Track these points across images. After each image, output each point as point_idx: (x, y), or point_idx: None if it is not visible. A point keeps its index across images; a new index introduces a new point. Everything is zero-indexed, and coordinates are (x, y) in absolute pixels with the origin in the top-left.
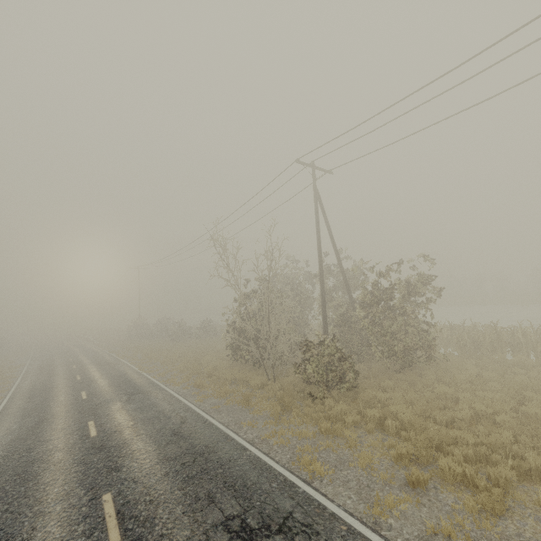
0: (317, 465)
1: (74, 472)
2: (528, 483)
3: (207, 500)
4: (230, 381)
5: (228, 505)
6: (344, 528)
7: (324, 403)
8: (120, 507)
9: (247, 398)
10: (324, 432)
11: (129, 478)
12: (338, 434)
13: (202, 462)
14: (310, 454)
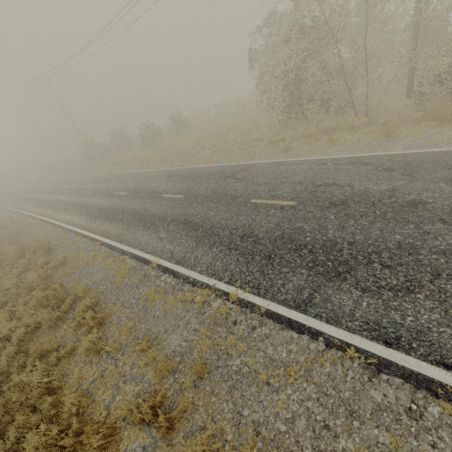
0: None
1: (370, 223)
2: None
3: None
4: (313, 136)
5: None
6: None
7: None
8: None
9: (389, 130)
10: None
11: None
12: None
13: None
14: None
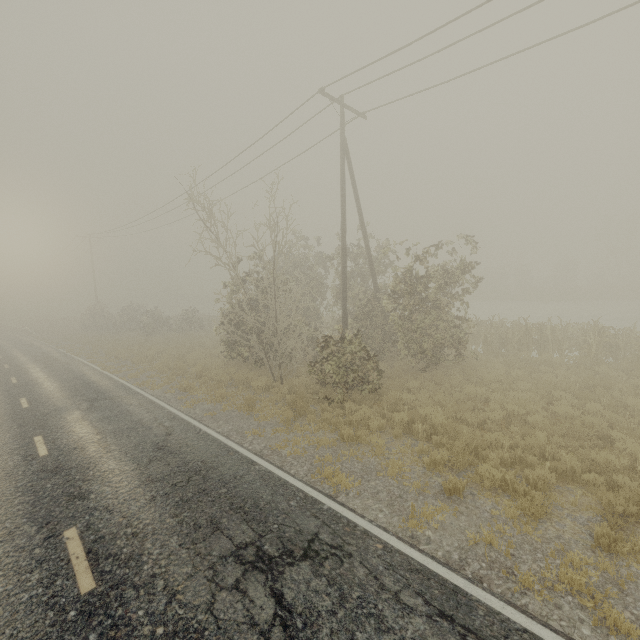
0: (342, 477)
1: (19, 503)
2: (562, 483)
3: (210, 528)
4: (226, 383)
5: (238, 531)
6: (380, 547)
7: (342, 406)
8: (91, 545)
9: (250, 403)
10: (346, 439)
11: (101, 507)
12: (362, 441)
13: (199, 482)
14: (332, 464)
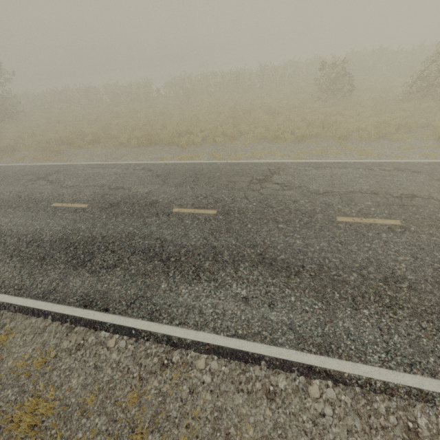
0: None
1: None
2: None
3: None
4: None
5: None
6: None
7: None
8: None
9: None
10: None
11: None
12: None
13: None
14: None
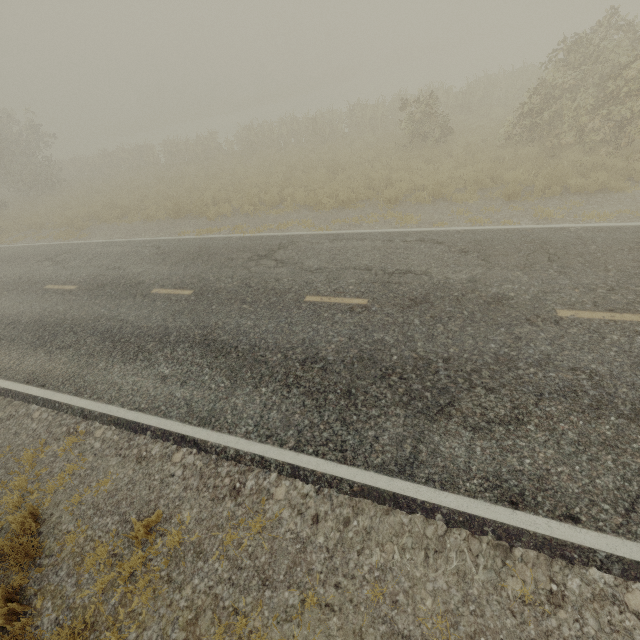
0: None
1: None
2: None
3: None
4: None
5: None
6: None
7: None
8: None
9: None
10: None
11: None
12: None
13: None
14: None
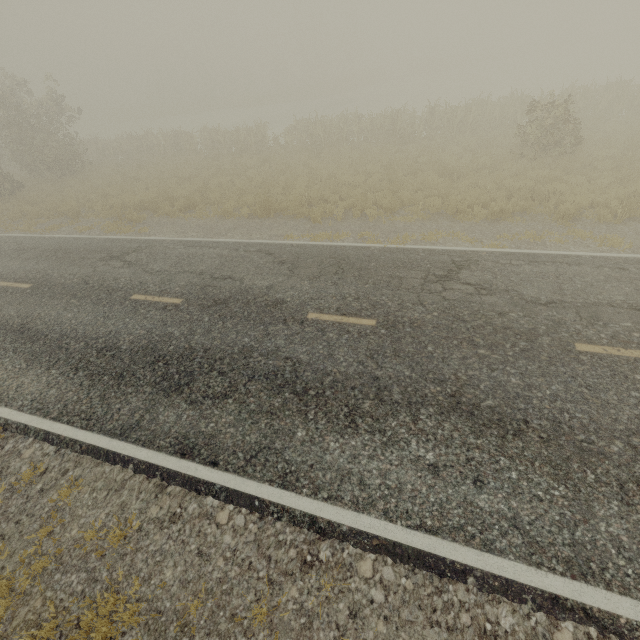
0: None
1: None
2: None
3: None
4: None
5: None
6: None
7: None
8: None
9: None
10: None
11: None
12: None
13: None
14: None
